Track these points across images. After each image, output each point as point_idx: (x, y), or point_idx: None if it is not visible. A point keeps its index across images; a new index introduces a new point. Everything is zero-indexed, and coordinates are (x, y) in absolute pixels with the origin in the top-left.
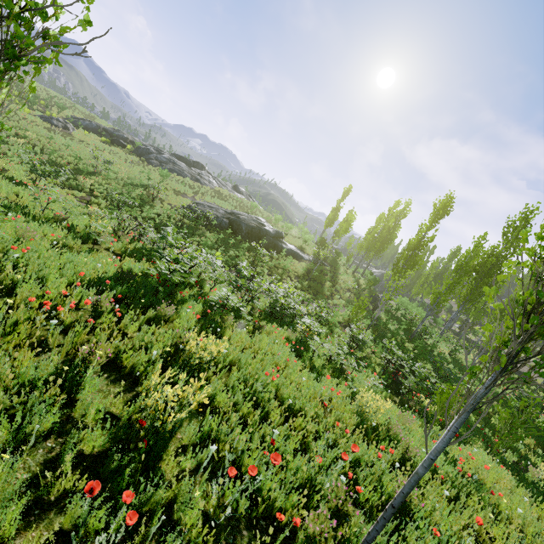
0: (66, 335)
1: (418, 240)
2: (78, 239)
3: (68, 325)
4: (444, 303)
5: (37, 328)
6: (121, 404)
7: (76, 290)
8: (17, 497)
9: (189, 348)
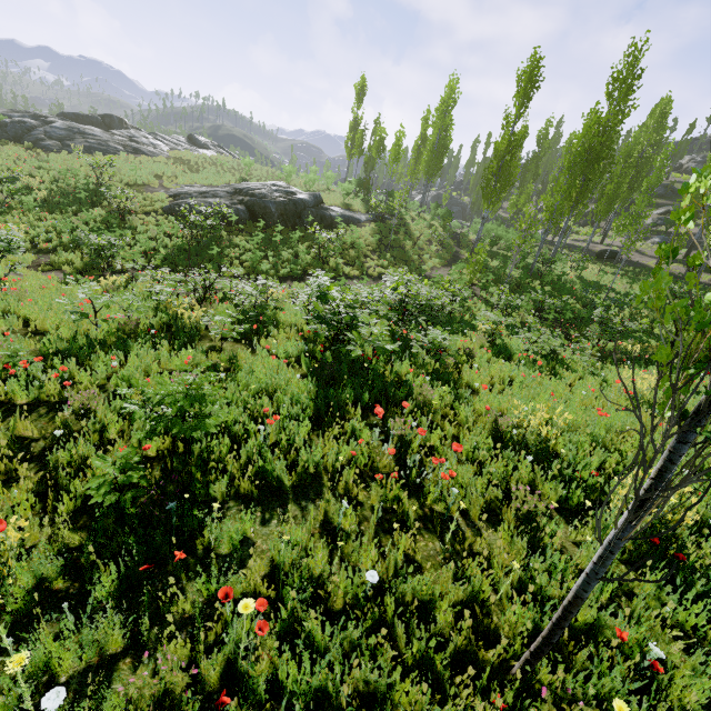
0: (423, 489)
1: (504, 140)
2: (200, 347)
3: (412, 477)
4: (561, 218)
5: (403, 502)
6: (589, 531)
7: (377, 432)
8: (705, 668)
9: (528, 430)
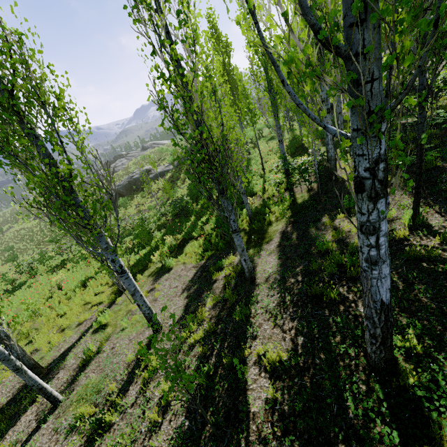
0: None
1: None
2: (4, 285)
3: None
4: None
5: None
6: None
7: None
8: None
9: None
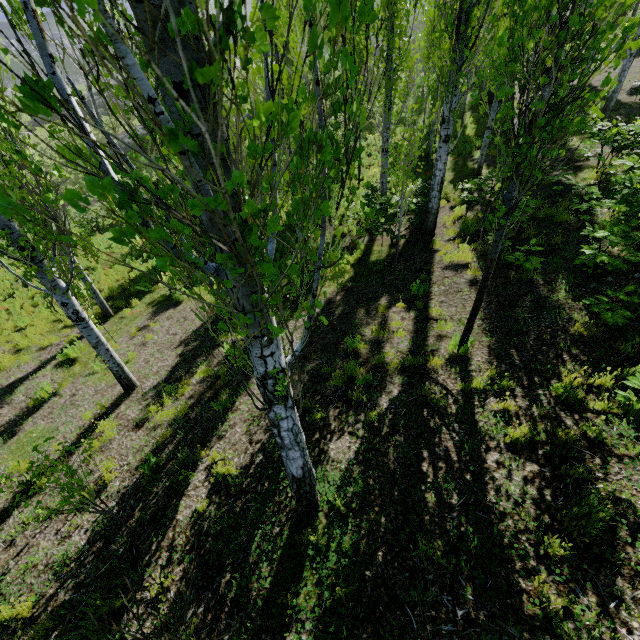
0: None
1: None
2: None
3: None
4: None
5: None
6: None
7: None
8: None
9: None
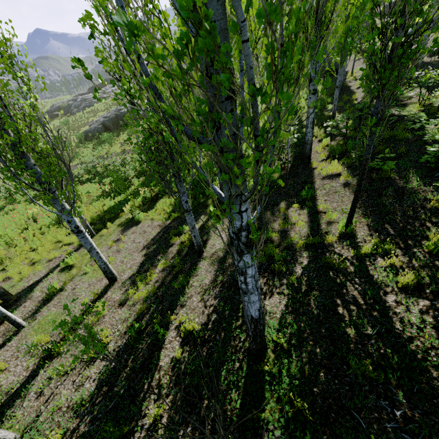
0: None
1: None
2: None
3: None
4: None
5: None
6: None
7: None
8: None
9: None
